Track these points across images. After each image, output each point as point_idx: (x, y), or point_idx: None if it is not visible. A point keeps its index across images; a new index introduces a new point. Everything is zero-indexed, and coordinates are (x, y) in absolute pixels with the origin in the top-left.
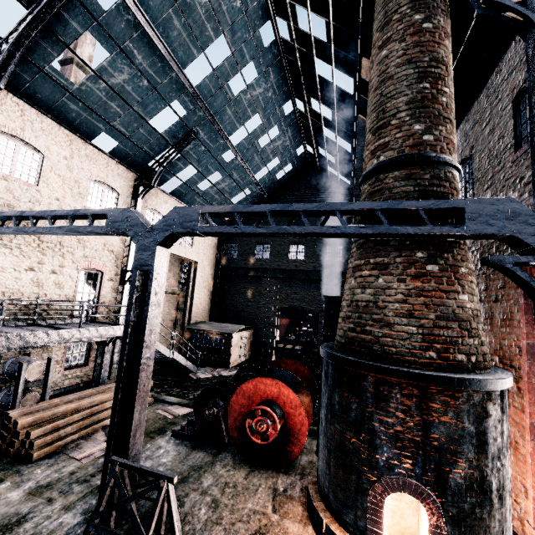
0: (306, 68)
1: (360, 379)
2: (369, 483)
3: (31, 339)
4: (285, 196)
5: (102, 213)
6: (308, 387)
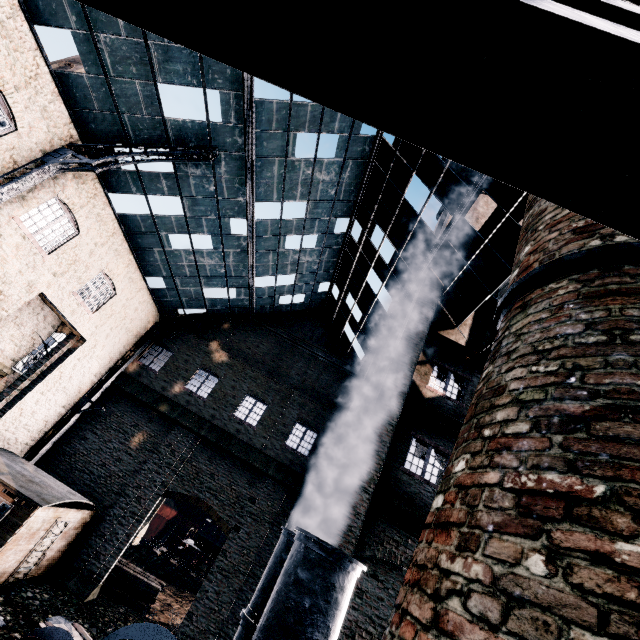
0: (392, 186)
1: None
2: None
3: None
4: (276, 329)
5: None
6: None
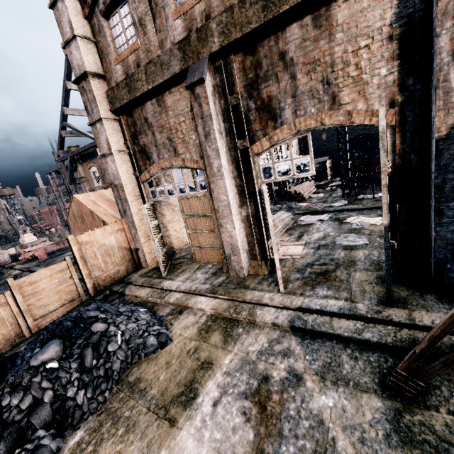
0: None
1: None
2: None
3: (286, 167)
4: None
5: None
6: None
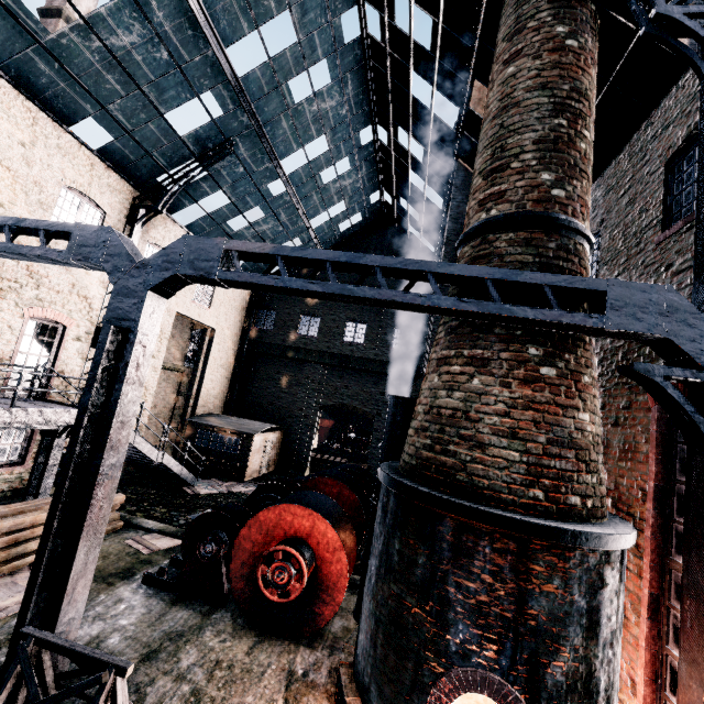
0: (397, 84)
1: (435, 522)
2: (433, 676)
3: None
4: None
5: (63, 229)
6: (352, 519)
